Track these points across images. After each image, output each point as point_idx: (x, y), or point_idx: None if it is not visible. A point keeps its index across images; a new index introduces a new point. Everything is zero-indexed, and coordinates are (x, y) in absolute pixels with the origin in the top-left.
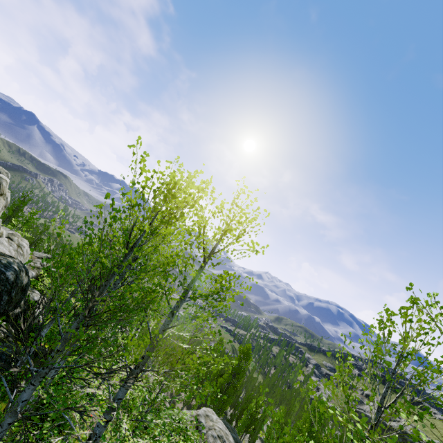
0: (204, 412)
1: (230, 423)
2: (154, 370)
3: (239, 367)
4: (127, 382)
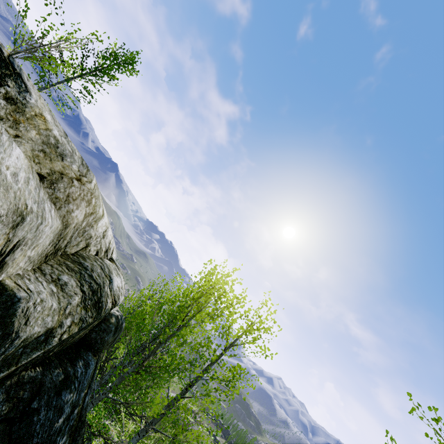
0: None
1: None
2: (162, 432)
3: None
4: (140, 434)
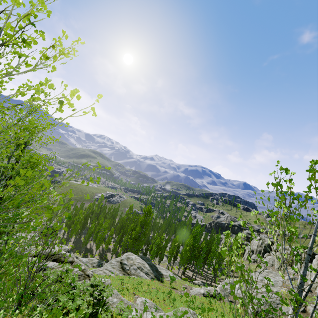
0: (126, 256)
1: (145, 255)
2: None
3: (145, 221)
4: None
